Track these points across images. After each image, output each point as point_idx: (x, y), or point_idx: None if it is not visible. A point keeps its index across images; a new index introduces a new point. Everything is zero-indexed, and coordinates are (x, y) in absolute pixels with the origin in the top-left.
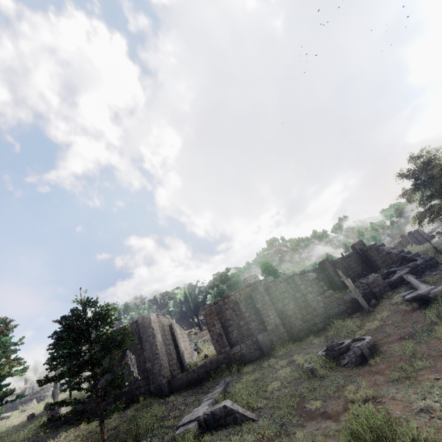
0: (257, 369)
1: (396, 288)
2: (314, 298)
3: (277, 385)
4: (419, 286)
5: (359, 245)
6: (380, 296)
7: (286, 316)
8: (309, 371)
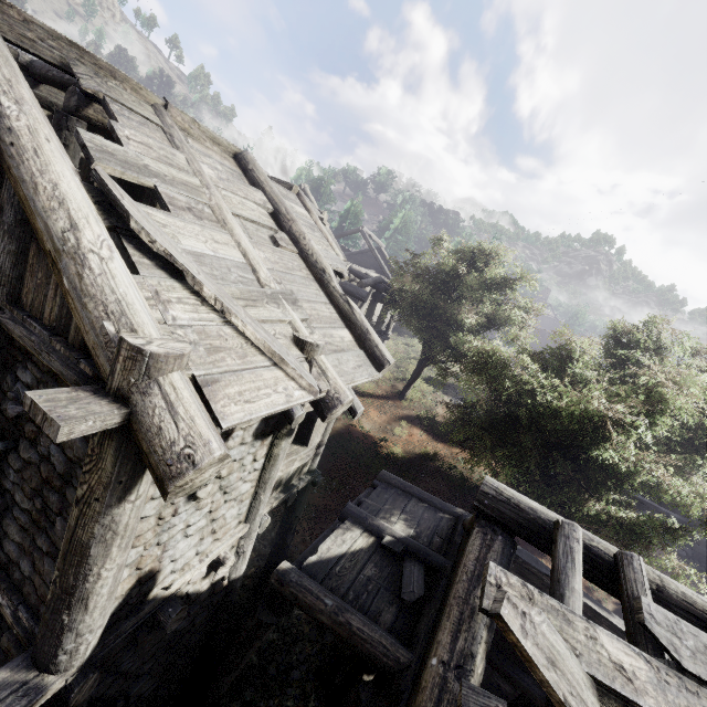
0: None
1: None
2: None
3: None
4: None
5: None
6: None
7: None
8: None
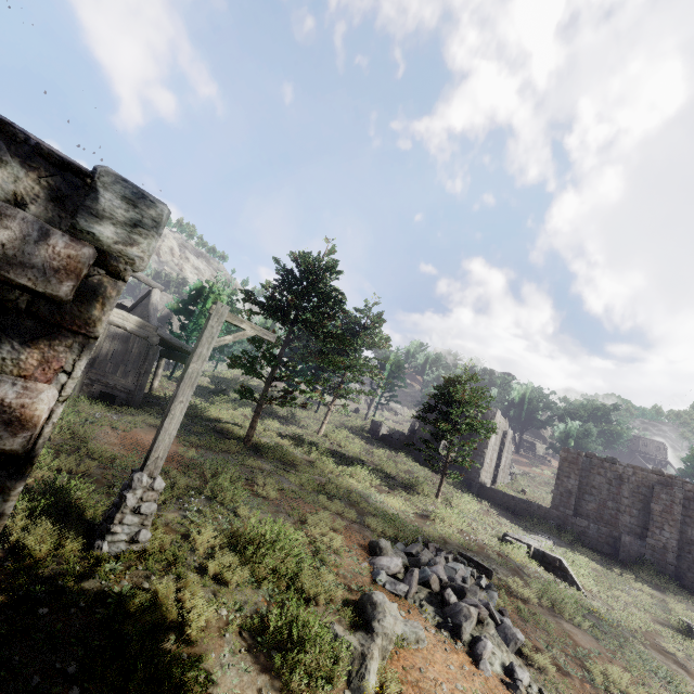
0: (599, 562)
1: None
2: None
3: (627, 598)
4: None
5: None
6: None
7: (693, 552)
8: (686, 626)
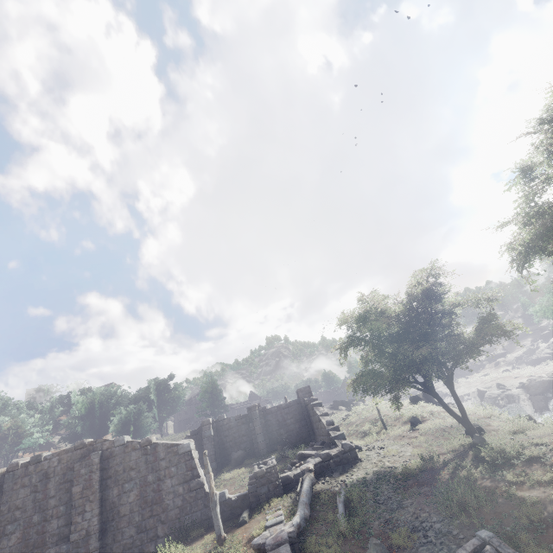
0: None
1: (290, 492)
2: (173, 488)
3: None
4: (298, 510)
5: (304, 392)
6: (262, 504)
7: (116, 516)
8: None
